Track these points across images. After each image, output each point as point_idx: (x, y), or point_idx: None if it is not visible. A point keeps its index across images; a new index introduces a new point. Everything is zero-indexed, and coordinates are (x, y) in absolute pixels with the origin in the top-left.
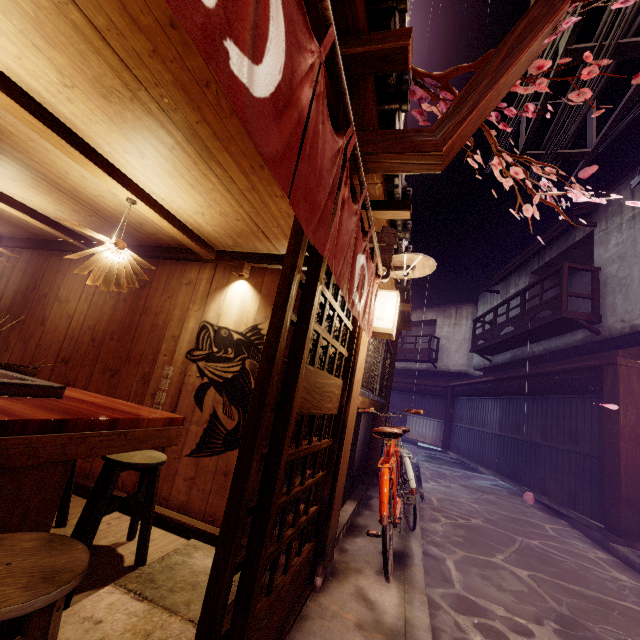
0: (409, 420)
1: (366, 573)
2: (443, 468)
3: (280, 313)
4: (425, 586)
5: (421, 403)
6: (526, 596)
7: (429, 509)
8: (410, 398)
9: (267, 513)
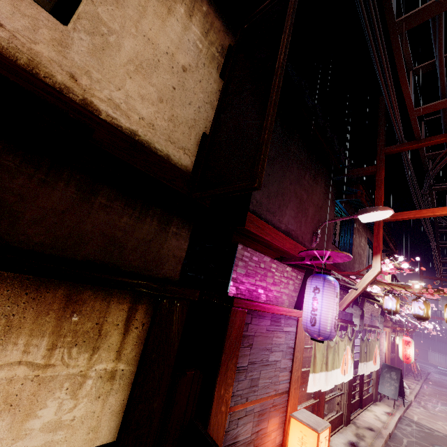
0: (429, 353)
1: (411, 379)
2: (445, 377)
3: (398, 347)
4: (422, 383)
5: (435, 345)
6: (445, 391)
7: (429, 381)
8: (428, 342)
9: (400, 364)
